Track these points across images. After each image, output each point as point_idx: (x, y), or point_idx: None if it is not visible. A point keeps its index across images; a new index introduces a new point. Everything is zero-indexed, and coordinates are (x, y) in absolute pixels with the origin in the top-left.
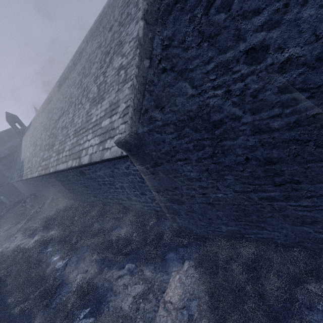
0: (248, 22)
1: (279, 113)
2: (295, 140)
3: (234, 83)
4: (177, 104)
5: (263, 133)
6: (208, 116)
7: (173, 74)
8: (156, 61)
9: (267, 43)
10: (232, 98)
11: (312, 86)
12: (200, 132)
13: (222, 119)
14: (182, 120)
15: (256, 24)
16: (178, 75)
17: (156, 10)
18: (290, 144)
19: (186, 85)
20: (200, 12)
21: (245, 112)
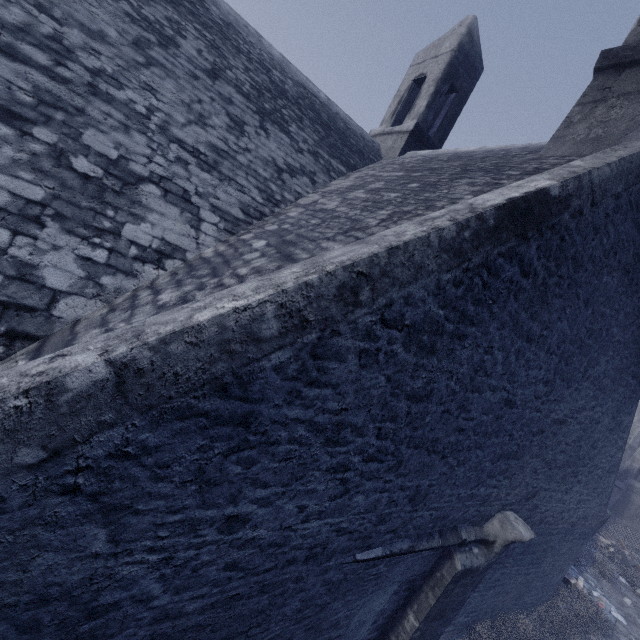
0: (253, 490)
1: (206, 593)
2: (197, 625)
3: (187, 548)
4: (31, 567)
5: (167, 620)
6: (95, 595)
7: (89, 506)
8: (70, 465)
9: (251, 516)
10: (166, 569)
11: (251, 566)
12: (37, 632)
13: (121, 601)
14: (6, 605)
15: (257, 495)
16: (101, 511)
17: (164, 395)
18: (188, 632)
19: (102, 533)
20: (222, 448)
21: (168, 590)
